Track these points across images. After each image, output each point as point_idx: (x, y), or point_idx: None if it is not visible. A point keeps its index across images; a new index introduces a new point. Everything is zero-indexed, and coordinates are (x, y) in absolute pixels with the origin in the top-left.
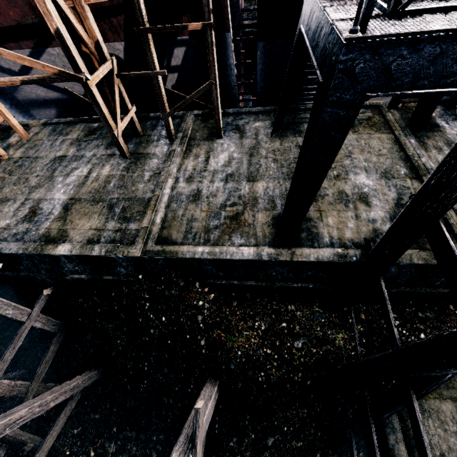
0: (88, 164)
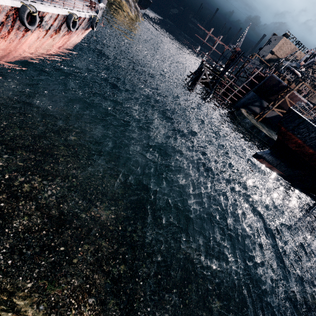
0: (275, 136)
